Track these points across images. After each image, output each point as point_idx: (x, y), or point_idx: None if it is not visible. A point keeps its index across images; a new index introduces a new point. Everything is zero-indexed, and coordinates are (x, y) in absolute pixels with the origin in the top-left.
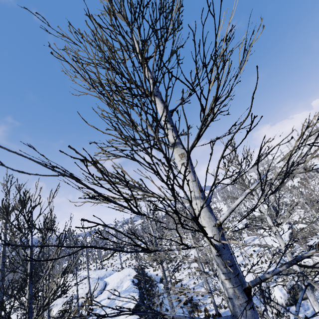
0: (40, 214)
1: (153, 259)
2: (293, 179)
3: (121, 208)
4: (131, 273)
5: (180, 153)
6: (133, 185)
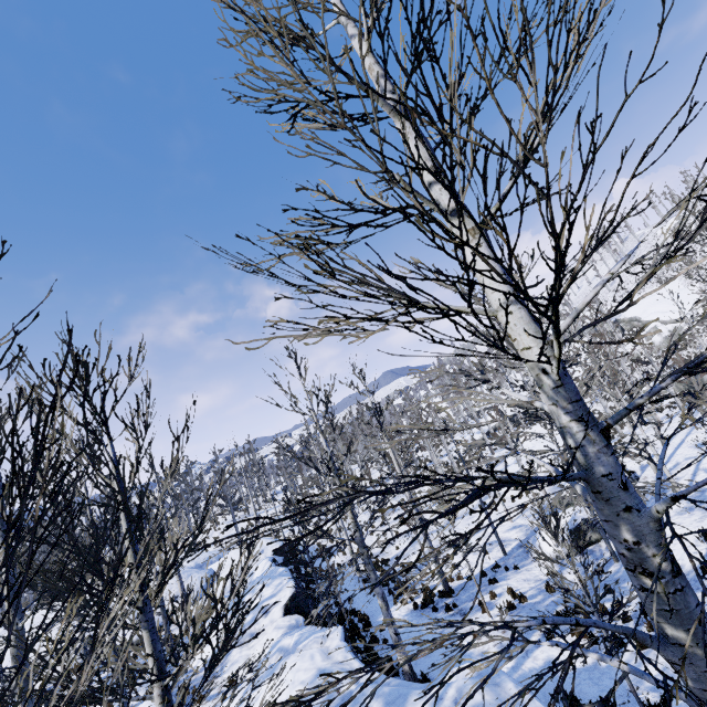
0: (116, 401)
1: (335, 496)
2: (583, 333)
3: (360, 338)
4: (266, 547)
5: (470, 227)
6: (391, 287)
